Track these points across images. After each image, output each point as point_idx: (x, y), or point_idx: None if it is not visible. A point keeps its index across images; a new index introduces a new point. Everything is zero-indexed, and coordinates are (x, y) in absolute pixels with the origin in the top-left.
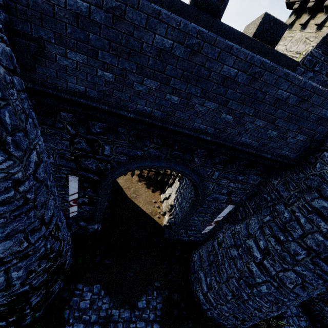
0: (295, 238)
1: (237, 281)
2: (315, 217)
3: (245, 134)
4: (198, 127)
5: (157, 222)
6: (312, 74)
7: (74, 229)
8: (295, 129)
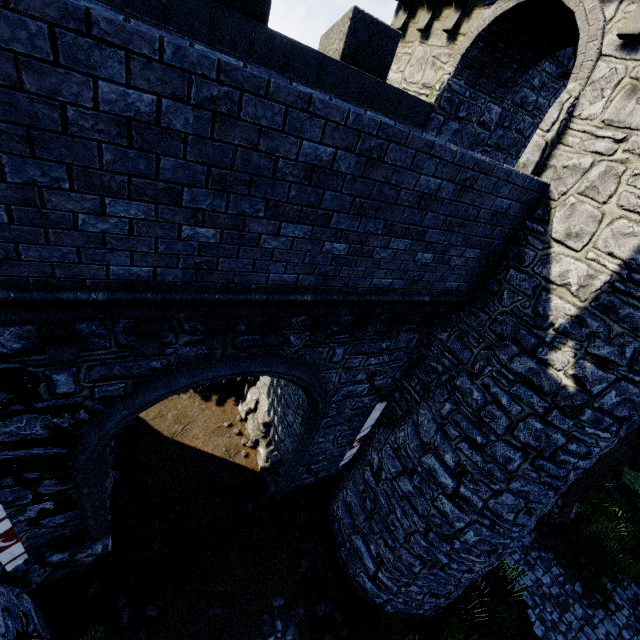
0: (501, 434)
1: (423, 537)
2: (523, 389)
3: (378, 270)
4: (280, 282)
5: (245, 467)
6: (458, 124)
7: (38, 579)
8: (460, 241)
